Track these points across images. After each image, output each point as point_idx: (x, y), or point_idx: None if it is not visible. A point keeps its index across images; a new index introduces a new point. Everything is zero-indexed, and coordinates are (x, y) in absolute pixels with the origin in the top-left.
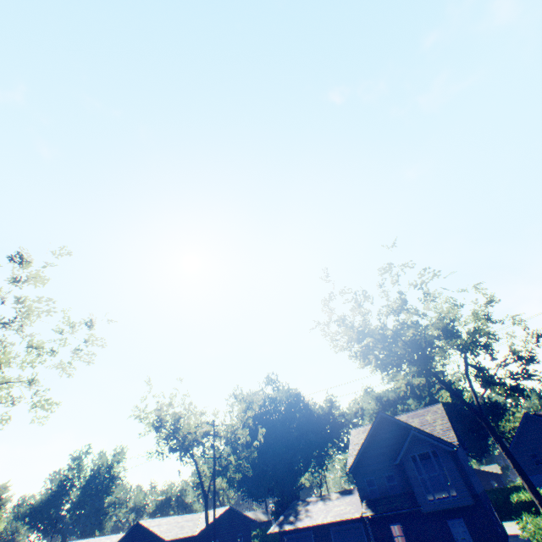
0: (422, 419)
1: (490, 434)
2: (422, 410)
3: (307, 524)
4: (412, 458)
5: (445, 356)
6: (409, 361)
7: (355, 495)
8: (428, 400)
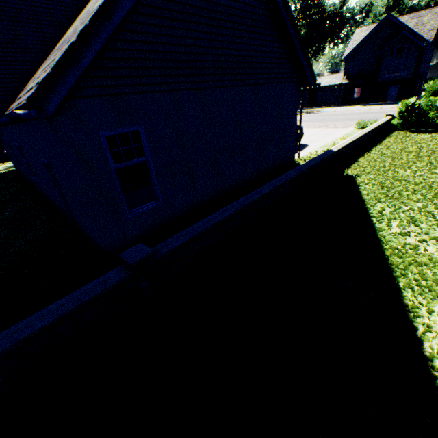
0: (419, 21)
1: None
2: (425, 12)
3: (307, 88)
4: (391, 52)
5: None
6: None
7: (339, 74)
8: None
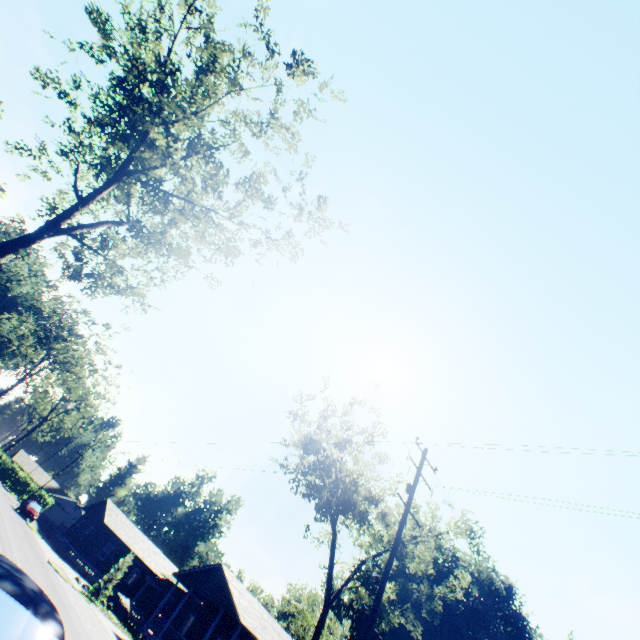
0: None
1: None
2: None
3: None
4: None
5: None
6: None
7: None
8: None
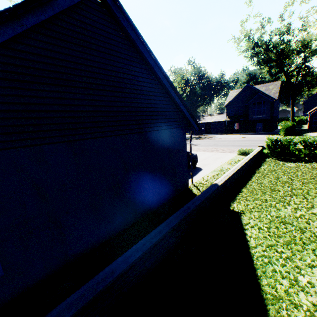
0: (266, 88)
1: (290, 97)
2: (269, 84)
3: (203, 122)
4: (254, 103)
5: (299, 56)
6: (274, 62)
7: (224, 115)
8: (277, 76)
